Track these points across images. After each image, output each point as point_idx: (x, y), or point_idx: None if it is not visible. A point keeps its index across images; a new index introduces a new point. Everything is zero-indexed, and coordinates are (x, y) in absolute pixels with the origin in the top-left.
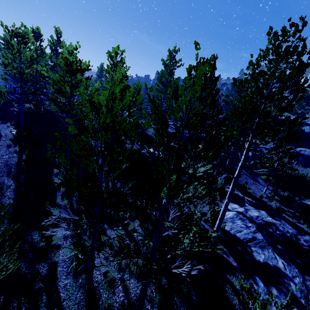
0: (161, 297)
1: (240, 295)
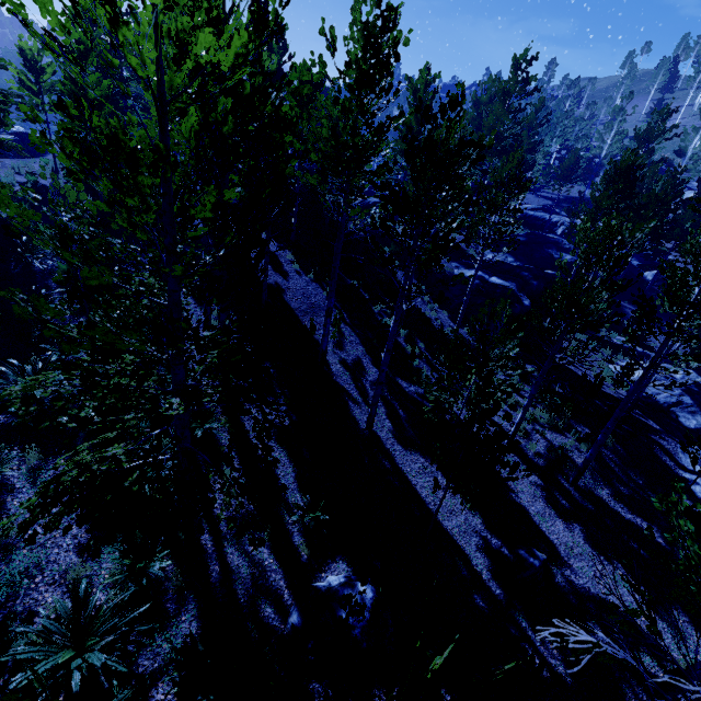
0: (589, 443)
1: (670, 453)
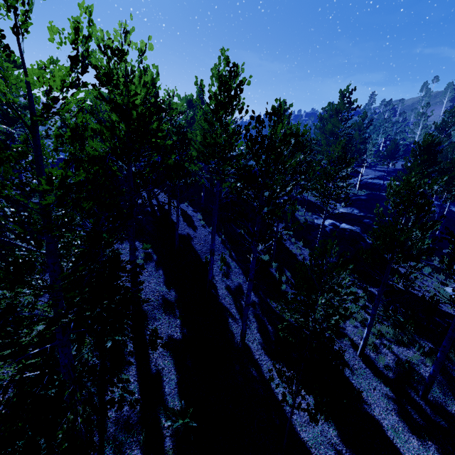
0: (433, 358)
1: None
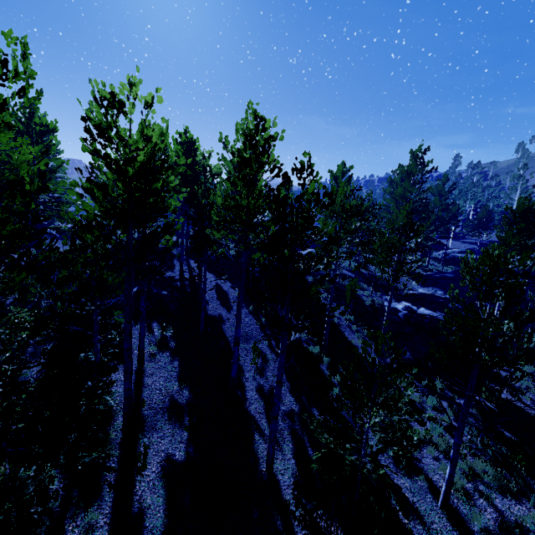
0: None
1: None
